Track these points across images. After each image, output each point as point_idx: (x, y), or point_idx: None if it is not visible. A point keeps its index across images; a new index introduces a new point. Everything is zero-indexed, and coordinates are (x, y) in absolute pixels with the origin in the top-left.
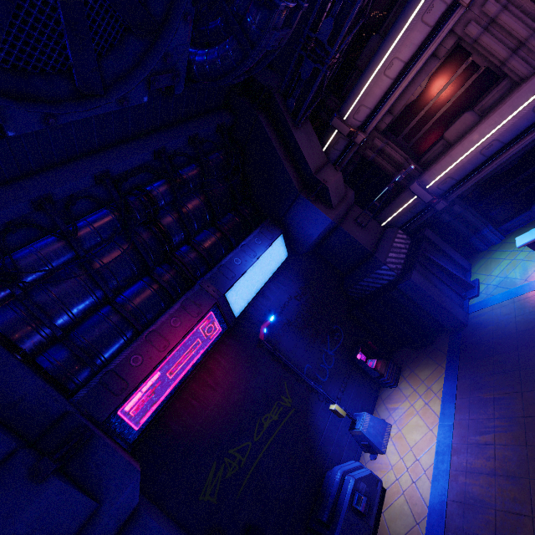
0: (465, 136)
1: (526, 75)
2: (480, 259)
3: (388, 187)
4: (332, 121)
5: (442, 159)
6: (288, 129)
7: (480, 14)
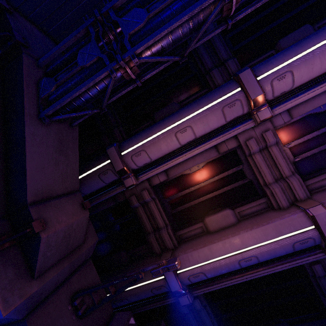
0: (226, 234)
1: (283, 205)
2: None
3: (135, 275)
4: (109, 148)
5: (201, 247)
6: (21, 112)
7: (259, 137)
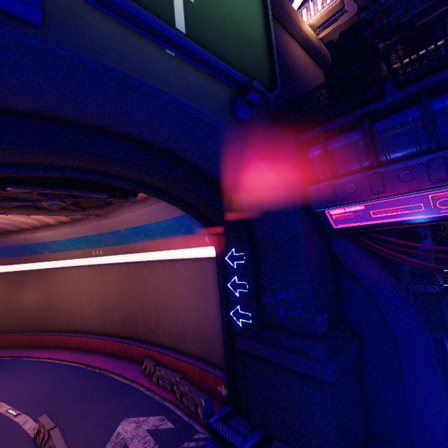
0: None
1: None
2: None
3: None
4: None
5: None
6: None
7: None
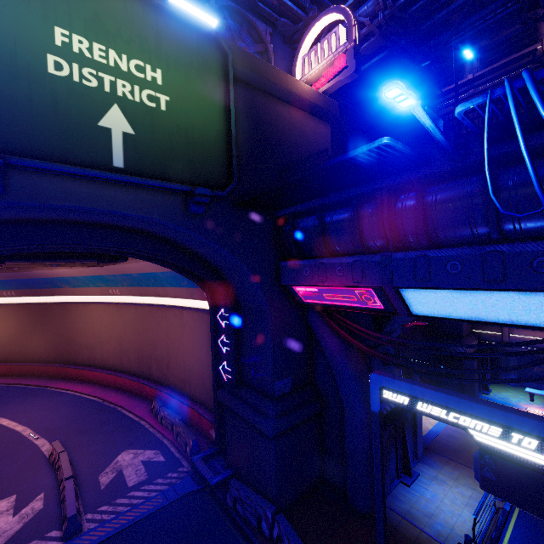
0: None
1: None
2: (497, 385)
3: None
4: None
5: (530, 331)
6: None
7: None
